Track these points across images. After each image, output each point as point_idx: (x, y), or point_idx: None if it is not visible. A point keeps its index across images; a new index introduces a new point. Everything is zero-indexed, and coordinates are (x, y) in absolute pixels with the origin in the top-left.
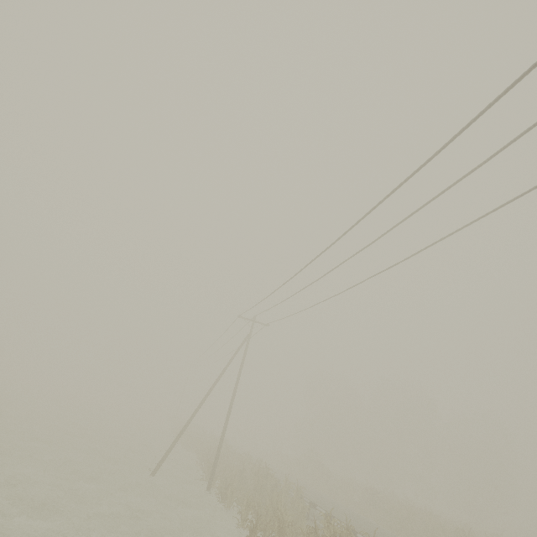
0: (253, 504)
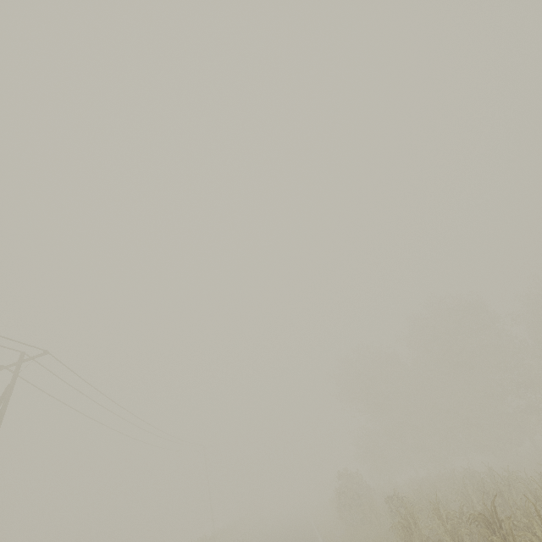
0: None
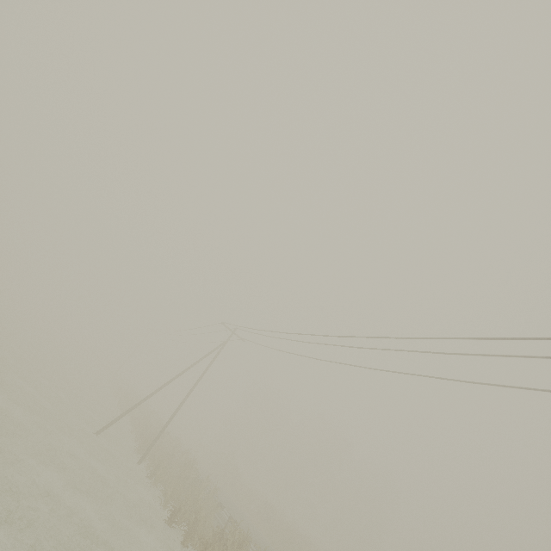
0: (179, 493)
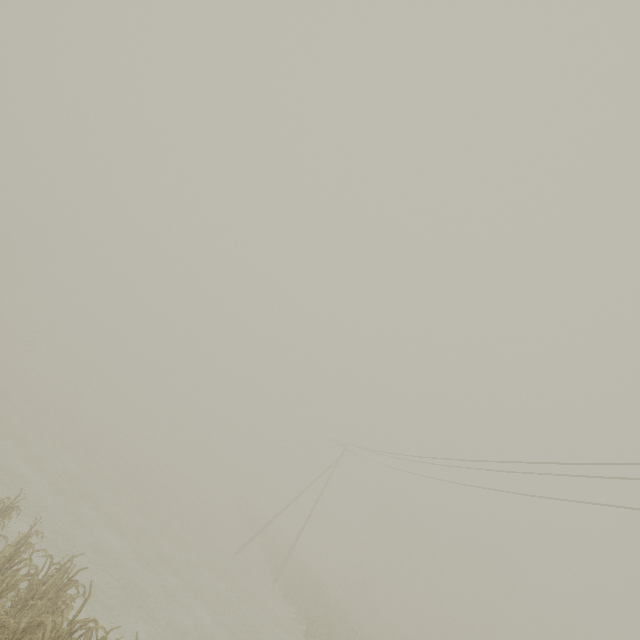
0: (311, 609)
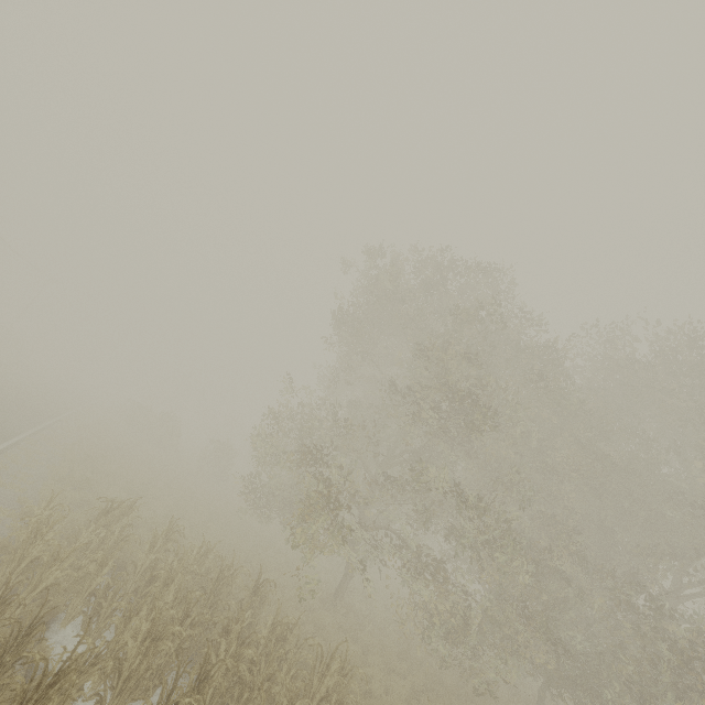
0: None
